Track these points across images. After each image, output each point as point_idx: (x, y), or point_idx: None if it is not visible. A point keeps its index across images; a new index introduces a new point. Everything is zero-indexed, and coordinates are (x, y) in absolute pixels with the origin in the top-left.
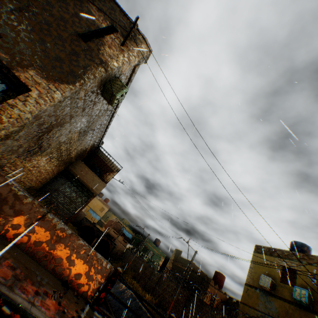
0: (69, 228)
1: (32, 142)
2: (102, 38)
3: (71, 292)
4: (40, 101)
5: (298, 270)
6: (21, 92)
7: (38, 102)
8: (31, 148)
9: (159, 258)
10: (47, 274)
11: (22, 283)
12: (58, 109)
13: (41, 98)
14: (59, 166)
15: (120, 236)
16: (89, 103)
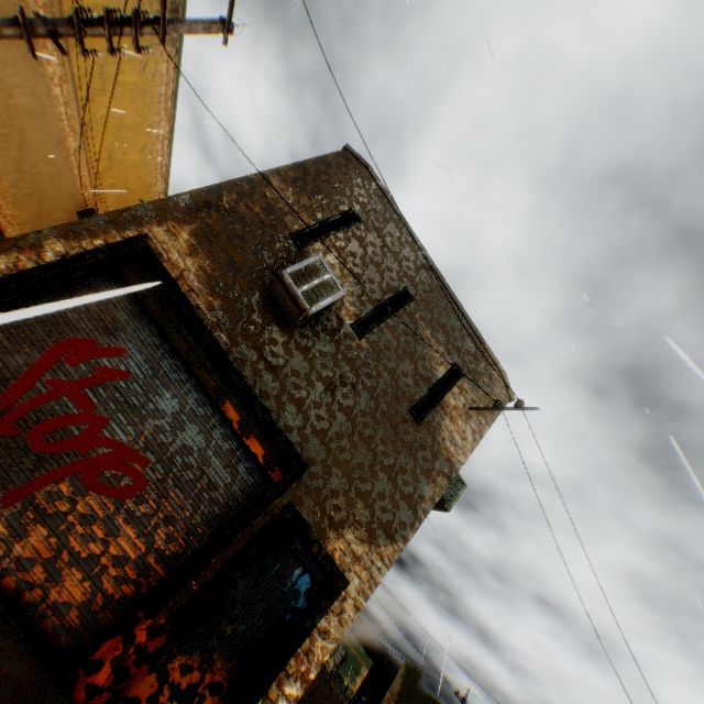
0: None
1: None
2: (441, 400)
3: None
4: (360, 602)
5: None
6: (335, 593)
7: (357, 606)
8: None
9: (357, 667)
10: None
11: None
12: None
13: (361, 593)
14: None
15: None
16: None
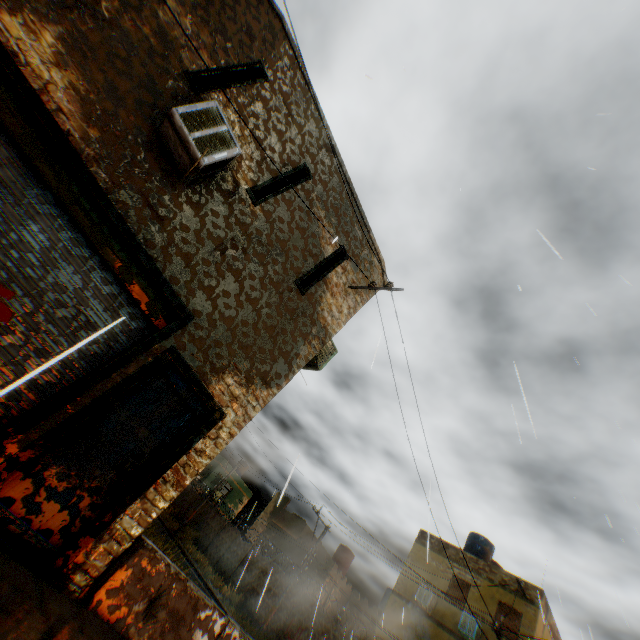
0: (249, 637)
1: None
2: (325, 277)
3: None
4: (235, 431)
5: (474, 586)
6: (212, 424)
7: (231, 434)
8: None
9: (240, 498)
10: None
11: None
12: None
13: (236, 425)
14: None
15: None
16: None
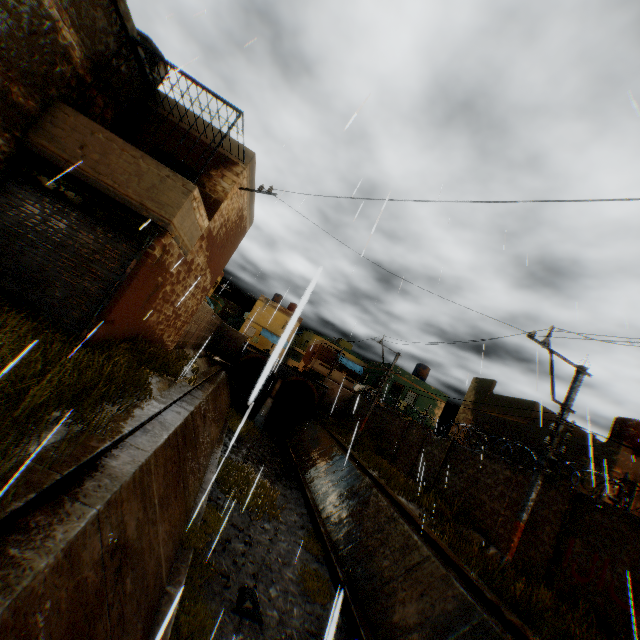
0: None
1: None
2: None
3: None
4: None
5: None
6: None
7: None
8: None
9: (432, 404)
10: None
11: None
12: None
13: None
14: None
15: (337, 372)
16: None
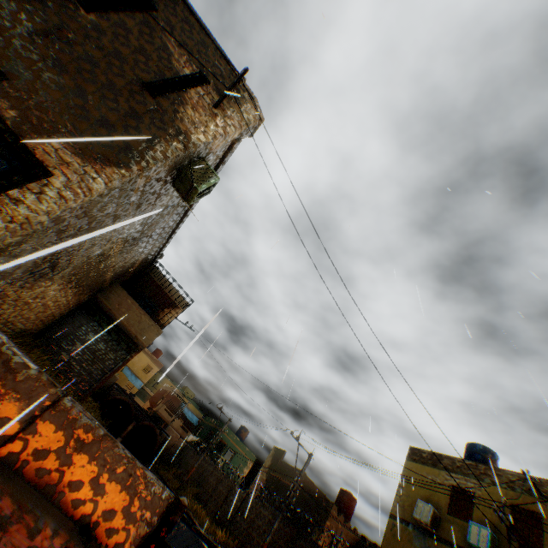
0: (100, 425)
1: (41, 259)
2: (182, 92)
3: (96, 545)
4: (67, 194)
5: (478, 494)
6: (34, 177)
7: (63, 195)
8: (36, 269)
9: (244, 462)
10: (54, 513)
11: (14, 539)
12: (97, 206)
13: (69, 189)
14: (81, 294)
15: (177, 420)
16: (149, 196)
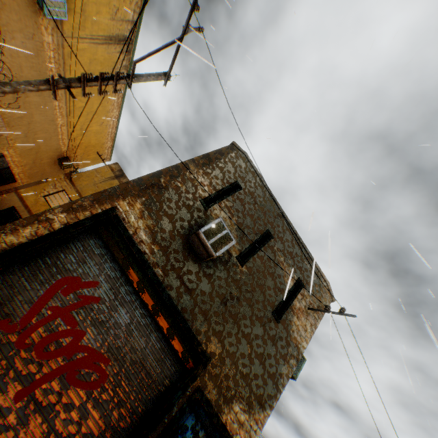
0: None
1: None
2: (291, 304)
3: None
4: None
5: None
6: None
7: None
8: None
9: None
10: None
11: None
12: None
13: None
14: None
15: None
16: None
